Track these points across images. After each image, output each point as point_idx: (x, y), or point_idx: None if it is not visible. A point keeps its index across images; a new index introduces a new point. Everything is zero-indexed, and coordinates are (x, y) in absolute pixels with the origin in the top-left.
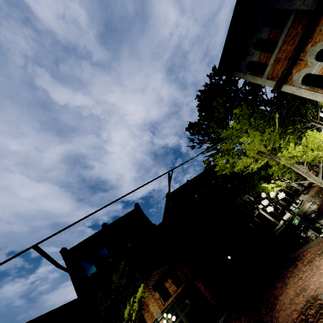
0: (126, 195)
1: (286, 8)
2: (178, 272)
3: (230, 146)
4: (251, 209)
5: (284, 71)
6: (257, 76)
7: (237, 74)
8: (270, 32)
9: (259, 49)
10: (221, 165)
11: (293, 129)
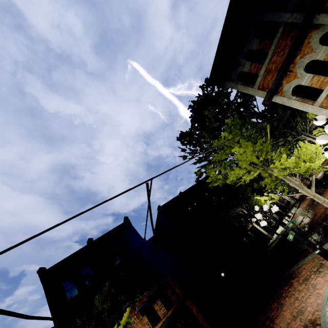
0: (88, 210)
1: (275, 20)
2: (169, 292)
3: (222, 157)
4: (244, 223)
5: (275, 82)
6: (248, 87)
7: (229, 84)
8: (260, 43)
9: (250, 60)
10: (213, 177)
11: (284, 142)
